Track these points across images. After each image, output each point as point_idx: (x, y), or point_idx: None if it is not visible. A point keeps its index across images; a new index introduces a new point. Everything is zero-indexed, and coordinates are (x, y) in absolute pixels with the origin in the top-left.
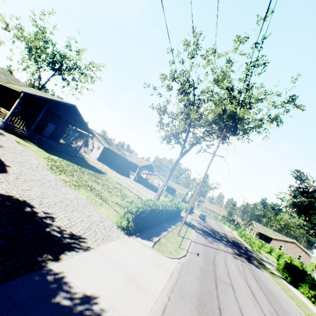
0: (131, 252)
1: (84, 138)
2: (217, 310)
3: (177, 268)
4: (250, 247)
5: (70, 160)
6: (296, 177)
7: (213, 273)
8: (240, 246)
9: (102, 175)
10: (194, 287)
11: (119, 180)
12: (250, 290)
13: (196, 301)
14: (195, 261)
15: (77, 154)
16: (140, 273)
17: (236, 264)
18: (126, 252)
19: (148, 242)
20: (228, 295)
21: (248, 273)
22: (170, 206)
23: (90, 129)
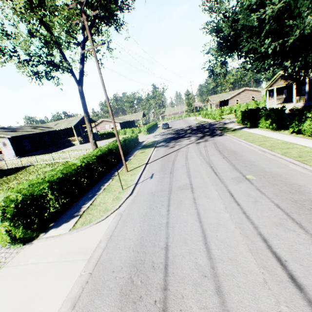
0: (15, 281)
1: None
2: (162, 254)
3: (108, 232)
4: (213, 121)
5: None
6: (209, 9)
7: (168, 188)
8: (204, 126)
9: (22, 172)
10: (130, 243)
11: (51, 161)
12: (213, 170)
13: (125, 274)
14: (146, 190)
15: None
16: None
17: (199, 150)
18: (0, 292)
19: (67, 224)
20: (184, 205)
21: (211, 151)
22: (107, 148)
23: None
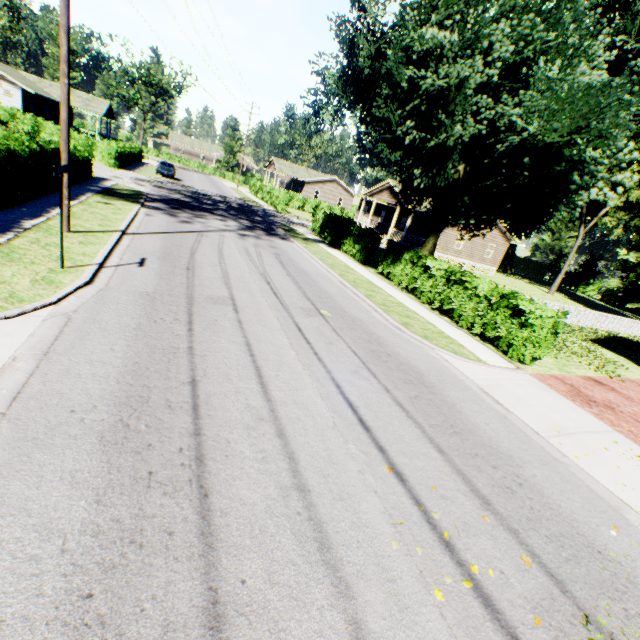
0: None
1: None
2: (186, 391)
3: (35, 344)
4: (272, 209)
5: None
6: None
7: (186, 294)
8: (255, 211)
9: None
10: (108, 371)
11: None
12: (271, 288)
13: (107, 416)
14: (131, 285)
15: None
16: None
17: (246, 249)
18: None
19: None
20: (222, 328)
21: (268, 258)
22: (1, 143)
23: None
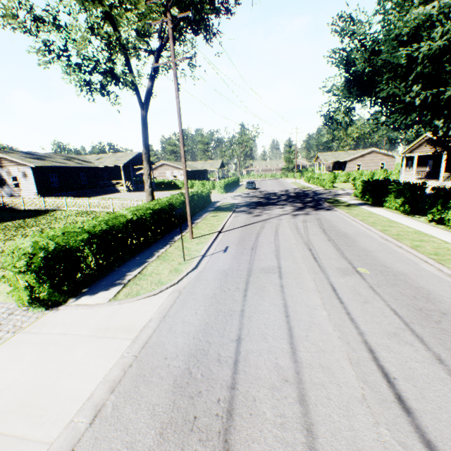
0: (35, 350)
1: None
2: (232, 347)
3: (161, 310)
4: (320, 189)
5: None
6: (341, 31)
7: (247, 268)
8: (307, 194)
9: (44, 217)
10: (190, 328)
11: (86, 208)
12: (312, 254)
13: (182, 363)
14: (216, 266)
15: None
16: (26, 401)
17: (295, 225)
18: (16, 360)
19: (106, 293)
20: (267, 292)
21: (312, 228)
22: (168, 202)
23: None
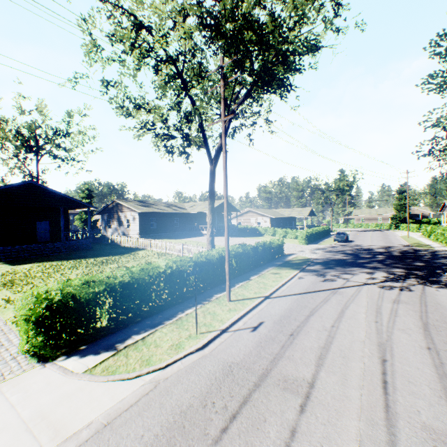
0: None
1: (114, 216)
2: None
3: (113, 410)
4: (446, 248)
5: (66, 258)
6: (445, 51)
7: (264, 369)
8: (419, 255)
9: (129, 255)
10: None
11: (163, 250)
12: (383, 371)
13: None
14: (227, 352)
15: (107, 241)
16: None
17: (378, 305)
18: None
19: (93, 358)
20: (261, 436)
21: (406, 316)
22: (218, 253)
23: (113, 200)
